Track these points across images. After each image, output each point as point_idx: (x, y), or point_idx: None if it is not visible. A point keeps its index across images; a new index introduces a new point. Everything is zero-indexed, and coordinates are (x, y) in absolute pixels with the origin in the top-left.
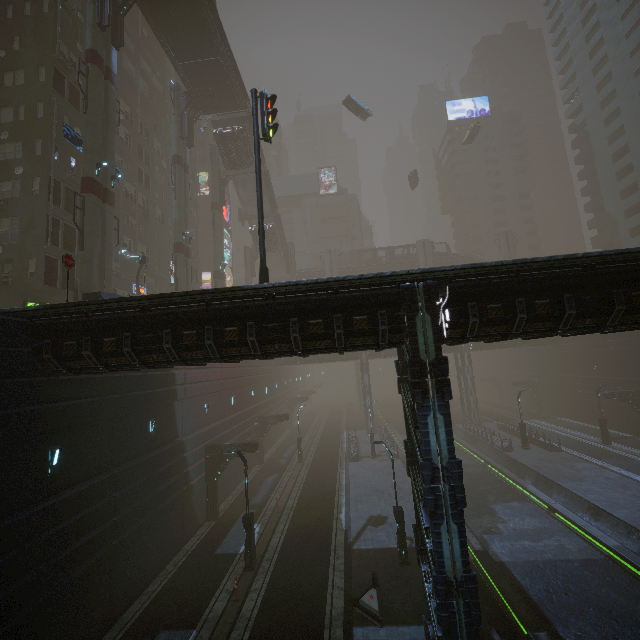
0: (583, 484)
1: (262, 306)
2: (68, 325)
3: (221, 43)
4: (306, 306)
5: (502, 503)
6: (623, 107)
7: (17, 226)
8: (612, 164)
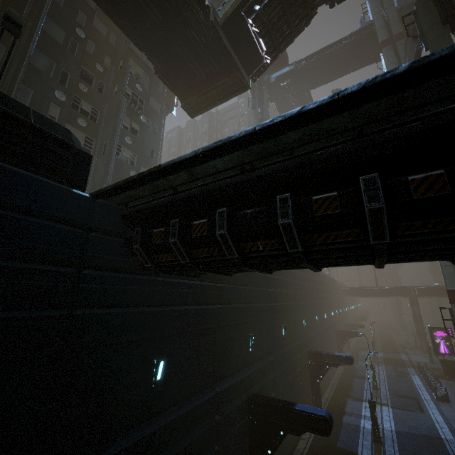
0: None
1: (382, 289)
2: (348, 289)
3: None
4: (390, 289)
5: None
6: None
7: None
8: None
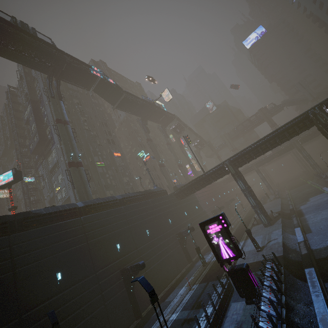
0: None
1: (204, 177)
2: (179, 192)
3: (164, 112)
4: (210, 174)
5: (313, 197)
6: (322, 0)
7: (150, 180)
8: None
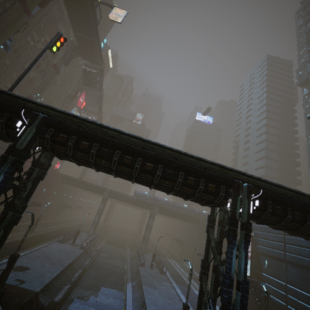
0: (153, 290)
1: None
2: None
3: (95, 34)
4: None
5: (109, 288)
6: (251, 140)
7: None
8: (242, 159)
